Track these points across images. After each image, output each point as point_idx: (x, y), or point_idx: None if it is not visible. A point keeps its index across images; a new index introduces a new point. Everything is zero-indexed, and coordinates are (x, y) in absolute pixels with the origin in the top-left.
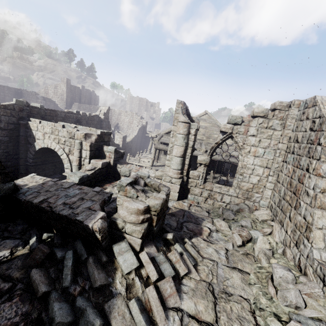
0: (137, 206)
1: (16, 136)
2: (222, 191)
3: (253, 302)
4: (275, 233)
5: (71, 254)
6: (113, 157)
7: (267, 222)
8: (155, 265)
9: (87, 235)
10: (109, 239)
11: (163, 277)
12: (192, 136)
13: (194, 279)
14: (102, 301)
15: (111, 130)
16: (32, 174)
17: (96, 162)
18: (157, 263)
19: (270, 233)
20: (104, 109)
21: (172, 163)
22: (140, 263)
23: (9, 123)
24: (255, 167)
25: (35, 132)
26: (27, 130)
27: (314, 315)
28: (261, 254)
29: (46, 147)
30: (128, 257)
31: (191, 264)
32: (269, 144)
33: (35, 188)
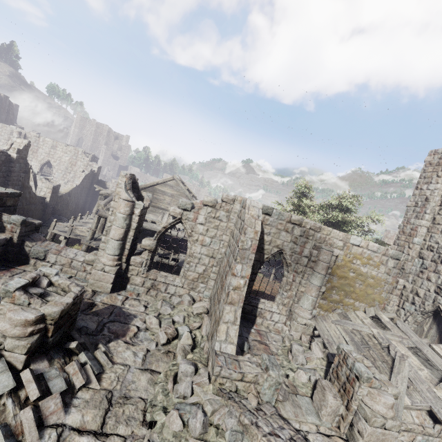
0: (25, 317)
1: None
2: (168, 280)
3: (150, 401)
4: (203, 326)
5: None
6: (18, 232)
7: (202, 315)
8: (41, 383)
9: None
10: None
11: (50, 394)
12: (137, 217)
13: (93, 389)
14: None
15: (32, 173)
16: None
17: None
18: (46, 379)
19: (199, 327)
20: (20, 142)
21: (108, 247)
22: (20, 383)
23: None
24: (202, 257)
25: None
26: None
27: (195, 400)
28: (179, 351)
29: None
30: (2, 380)
31: (93, 373)
32: (216, 234)
33: None
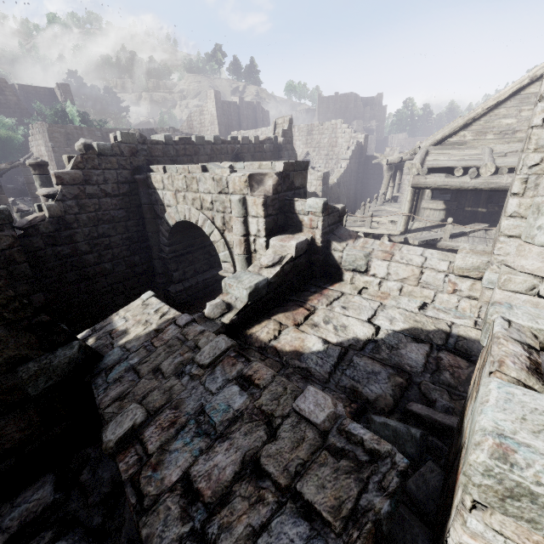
0: None
1: (136, 206)
2: None
3: None
4: None
5: None
6: (320, 226)
7: None
8: None
9: None
10: None
11: None
12: None
13: None
14: None
15: None
16: (146, 296)
17: (282, 243)
18: None
19: None
20: (282, 122)
21: None
22: None
23: (120, 183)
24: None
25: (162, 193)
26: (149, 191)
27: None
28: None
29: (185, 221)
30: None
31: None
32: None
33: (136, 349)
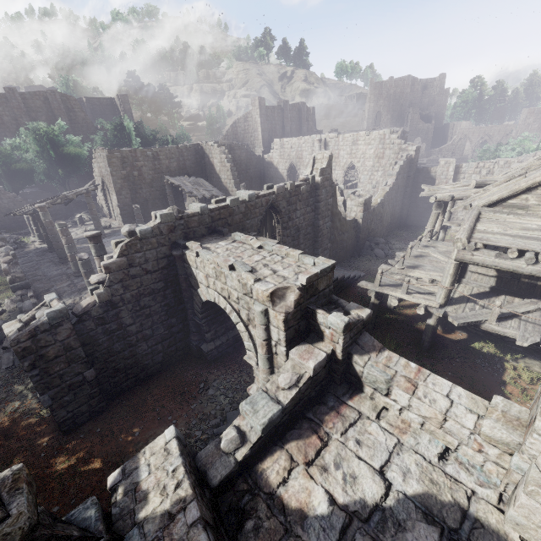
0: None
1: (173, 275)
2: None
3: None
4: None
5: None
6: (341, 343)
7: None
8: None
9: None
10: None
11: None
12: None
13: None
14: None
15: (338, 190)
16: (168, 436)
17: (300, 361)
18: None
19: None
20: (321, 158)
21: None
22: None
23: (159, 259)
24: None
25: (196, 271)
26: (185, 264)
27: None
28: None
29: None
30: None
31: None
32: None
33: (150, 540)
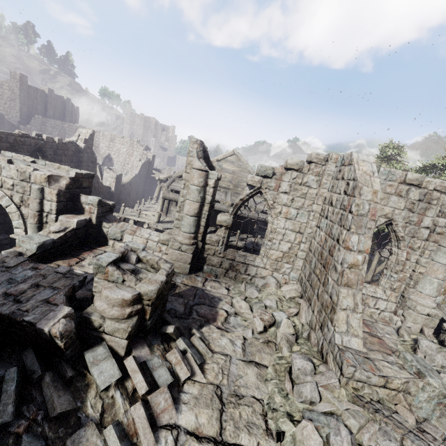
0: (122, 295)
1: None
2: (247, 261)
3: (266, 403)
4: (302, 313)
5: (15, 373)
6: (96, 212)
7: (295, 299)
8: (146, 373)
9: (43, 341)
10: (78, 344)
11: (157, 387)
12: (211, 188)
13: (199, 383)
14: (63, 434)
15: (97, 164)
16: None
17: (68, 219)
18: (150, 369)
19: (296, 314)
20: (85, 133)
21: (183, 224)
22: (124, 372)
23: None
24: (287, 232)
25: None
26: None
27: (327, 409)
28: (283, 342)
29: None
30: (107, 368)
31: (196, 363)
32: (303, 204)
33: None
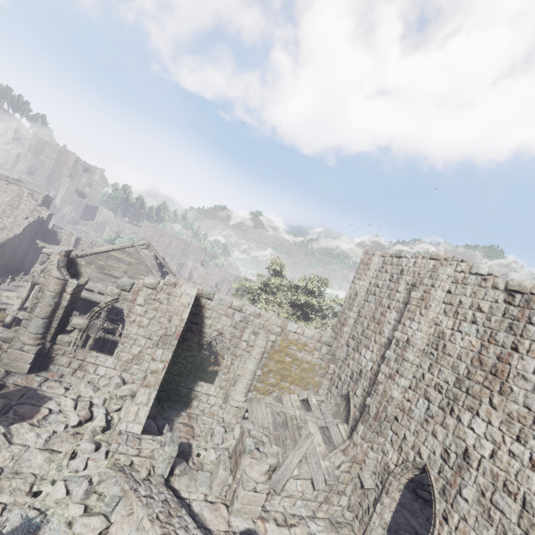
0: None
1: None
2: (98, 361)
3: (41, 476)
4: (123, 409)
5: None
6: None
7: (127, 397)
8: None
9: None
10: None
11: None
12: (68, 295)
13: None
14: None
15: None
16: None
17: None
18: None
19: (118, 410)
20: None
21: (31, 325)
22: None
23: None
24: (139, 338)
25: None
26: None
27: (86, 473)
28: (88, 432)
29: None
30: None
31: None
32: (155, 316)
33: None
